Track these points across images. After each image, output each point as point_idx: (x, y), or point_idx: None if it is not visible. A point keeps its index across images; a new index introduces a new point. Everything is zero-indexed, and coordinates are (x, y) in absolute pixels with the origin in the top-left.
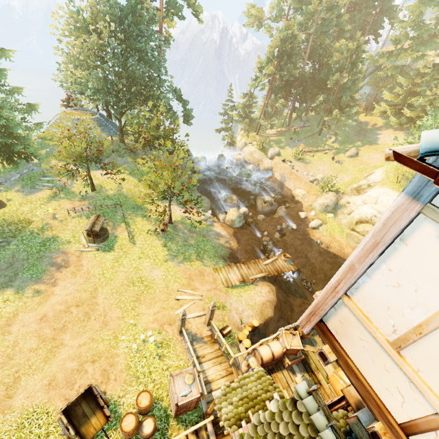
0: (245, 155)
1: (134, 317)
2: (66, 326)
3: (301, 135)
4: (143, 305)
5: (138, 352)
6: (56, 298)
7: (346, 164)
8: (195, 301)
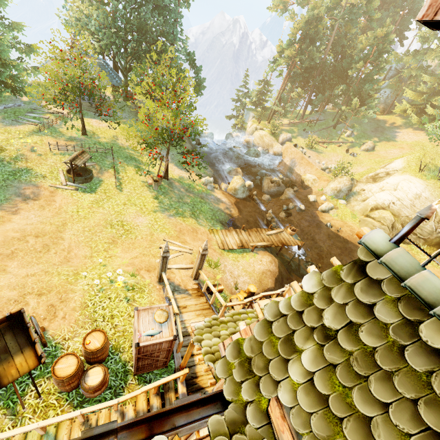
0: (254, 138)
1: (105, 259)
2: (16, 253)
3: (315, 127)
4: (119, 248)
5: (101, 291)
6: (12, 225)
7: (360, 157)
8: (183, 253)
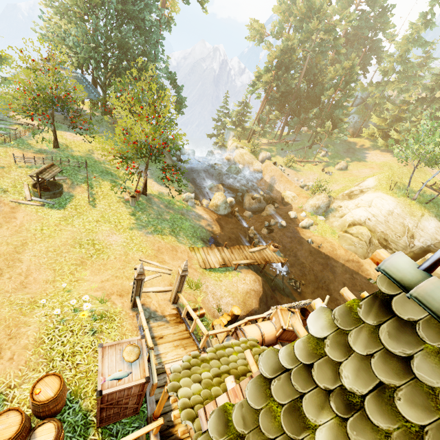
0: (235, 156)
1: (70, 283)
2: None
3: (292, 147)
4: (88, 271)
5: (61, 322)
6: None
7: (335, 175)
8: (160, 274)
